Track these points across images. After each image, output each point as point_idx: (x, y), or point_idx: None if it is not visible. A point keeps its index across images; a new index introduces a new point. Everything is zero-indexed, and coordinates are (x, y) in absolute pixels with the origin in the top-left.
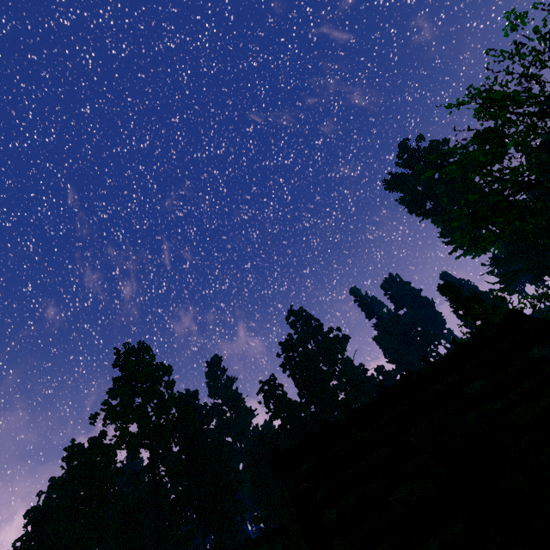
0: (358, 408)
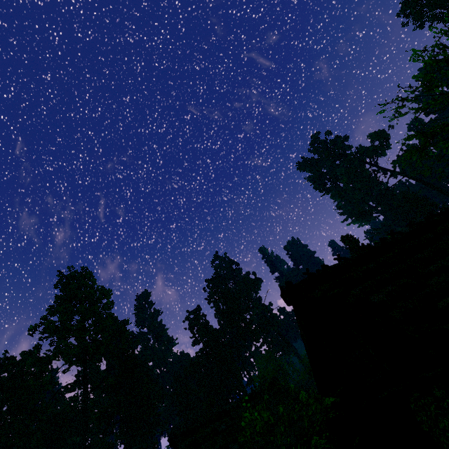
0: (351, 257)
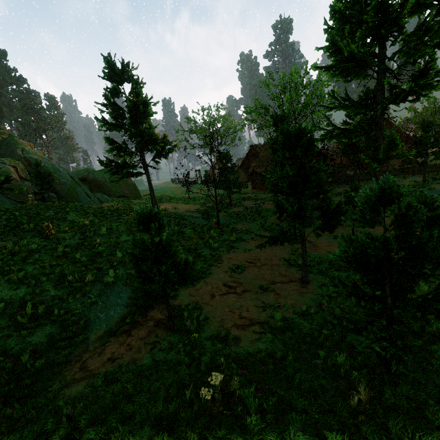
0: None
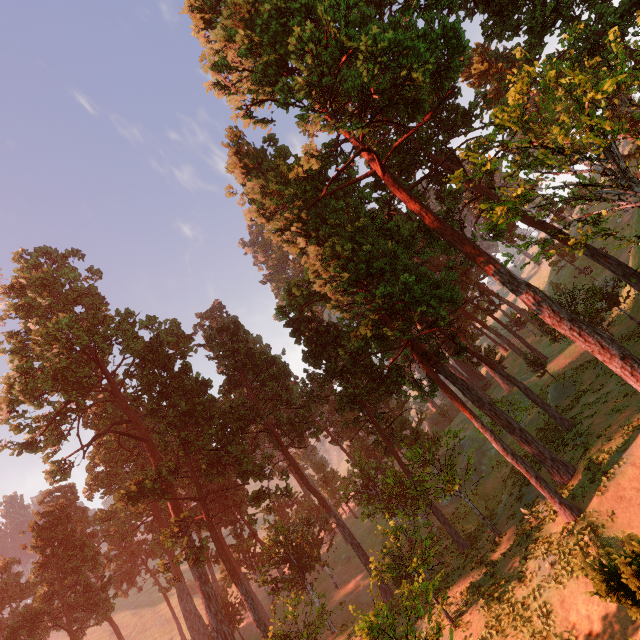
0: None
